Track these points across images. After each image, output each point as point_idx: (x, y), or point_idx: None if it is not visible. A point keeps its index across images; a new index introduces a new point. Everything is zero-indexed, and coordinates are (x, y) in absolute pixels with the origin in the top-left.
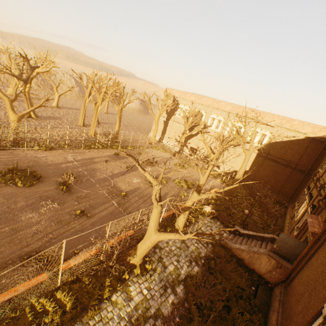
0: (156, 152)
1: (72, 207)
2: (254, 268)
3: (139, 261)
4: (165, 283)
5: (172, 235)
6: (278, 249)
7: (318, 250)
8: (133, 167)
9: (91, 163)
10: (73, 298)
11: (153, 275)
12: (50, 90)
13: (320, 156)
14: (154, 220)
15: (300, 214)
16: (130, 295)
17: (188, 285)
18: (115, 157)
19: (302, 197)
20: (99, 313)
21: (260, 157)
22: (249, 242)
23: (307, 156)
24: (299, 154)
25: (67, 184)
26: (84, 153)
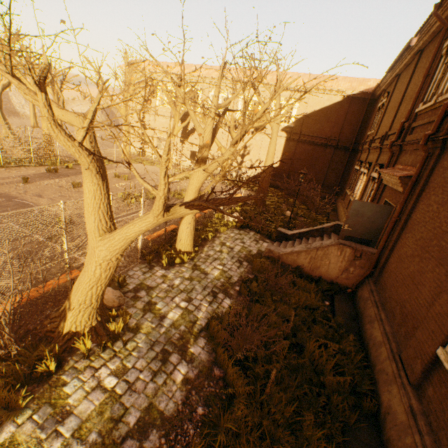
0: (136, 166)
1: None
2: (321, 274)
3: (89, 322)
4: (164, 348)
5: (140, 220)
6: (351, 230)
7: (420, 197)
8: None
9: None
10: None
11: (133, 341)
12: None
13: (365, 121)
14: (93, 209)
15: (360, 191)
16: (62, 408)
17: (215, 334)
18: (50, 175)
19: (354, 177)
20: None
21: (290, 142)
22: (304, 243)
23: (349, 126)
24: (339, 125)
25: None
26: None
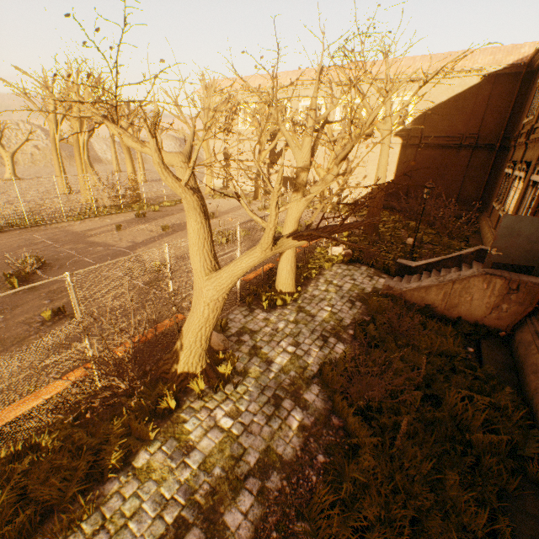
0: (221, 201)
1: (35, 310)
2: (461, 313)
3: (200, 363)
4: (275, 393)
5: (246, 256)
6: (502, 255)
7: None
8: (177, 227)
9: (86, 237)
10: (11, 497)
11: (243, 385)
12: (0, 159)
13: (518, 105)
14: (198, 249)
15: (515, 203)
16: (186, 442)
17: (329, 381)
18: (139, 221)
19: (505, 185)
20: (97, 512)
21: (408, 150)
22: (435, 276)
23: (493, 115)
24: (477, 116)
25: (23, 274)
26: (71, 226)
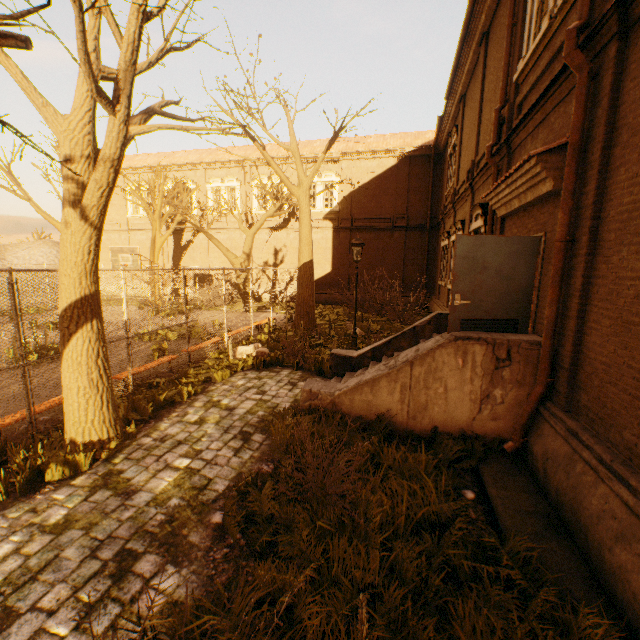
0: None
1: None
2: (436, 420)
3: None
4: None
5: None
6: (471, 306)
7: (610, 163)
8: None
9: None
10: None
11: None
12: None
13: (436, 185)
14: None
15: None
16: None
17: None
18: None
19: (445, 258)
20: None
21: (341, 233)
22: None
23: (417, 195)
24: (403, 197)
25: None
26: None
